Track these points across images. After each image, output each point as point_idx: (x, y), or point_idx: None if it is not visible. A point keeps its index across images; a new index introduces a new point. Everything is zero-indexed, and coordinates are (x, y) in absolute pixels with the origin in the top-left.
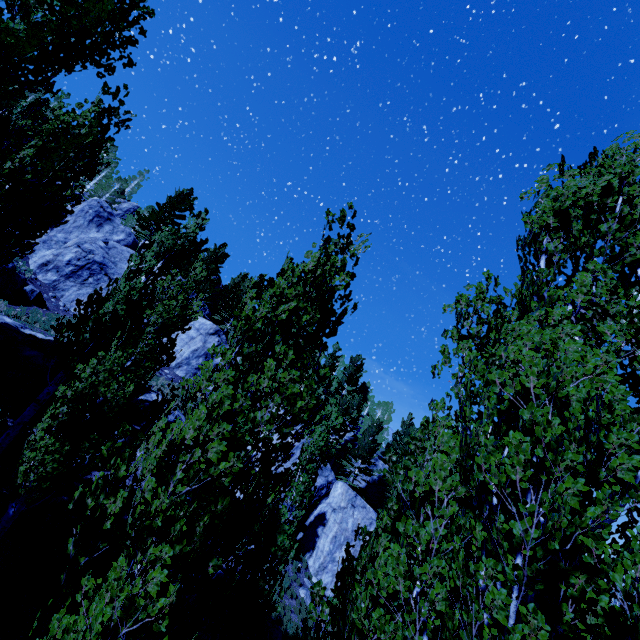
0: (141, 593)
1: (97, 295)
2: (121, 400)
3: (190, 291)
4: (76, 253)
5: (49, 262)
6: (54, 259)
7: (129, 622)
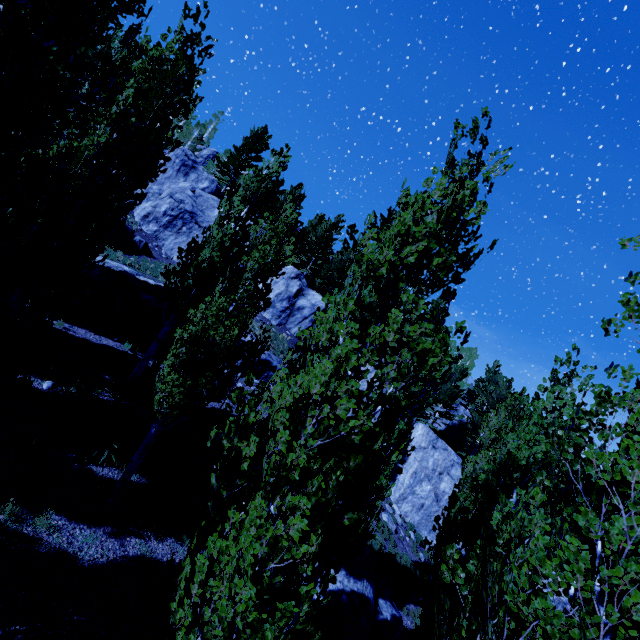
0: (284, 535)
1: (194, 243)
2: (228, 343)
3: (282, 235)
4: (170, 204)
5: (149, 214)
6: (153, 211)
7: (275, 558)
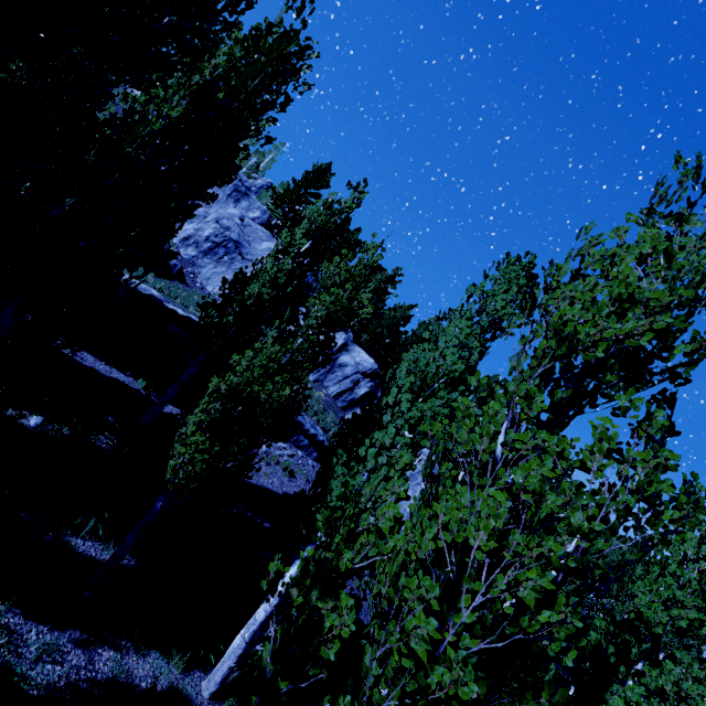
0: None
1: (242, 274)
2: (275, 404)
3: (358, 279)
4: (214, 229)
5: (190, 237)
6: (194, 234)
7: None
